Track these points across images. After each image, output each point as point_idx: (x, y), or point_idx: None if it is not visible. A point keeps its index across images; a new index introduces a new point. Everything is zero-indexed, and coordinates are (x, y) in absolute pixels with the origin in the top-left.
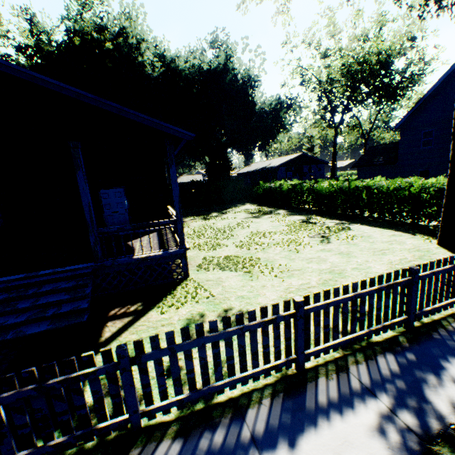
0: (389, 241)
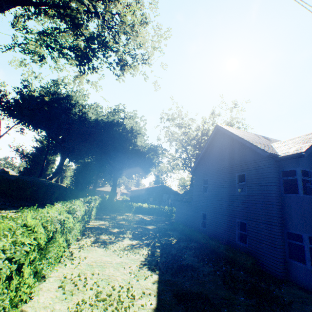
0: None
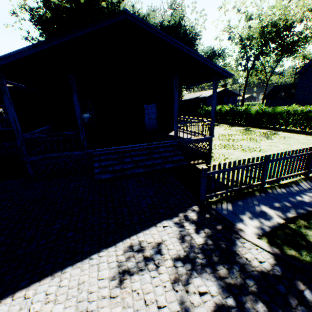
0: (307, 139)
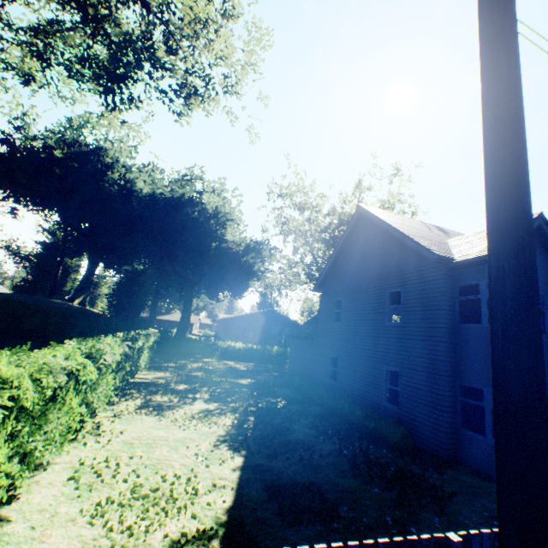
0: None
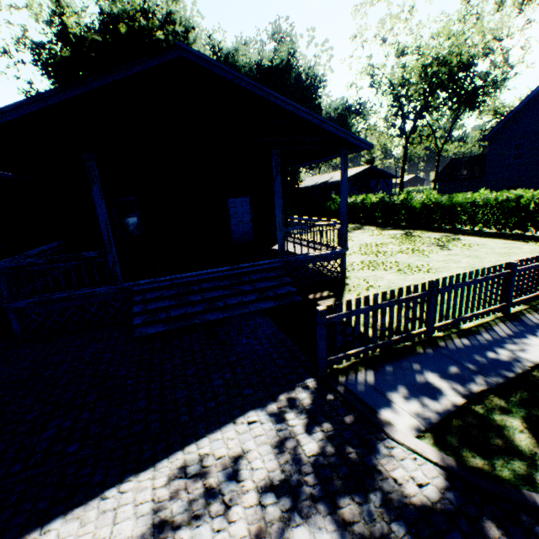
0: (507, 247)
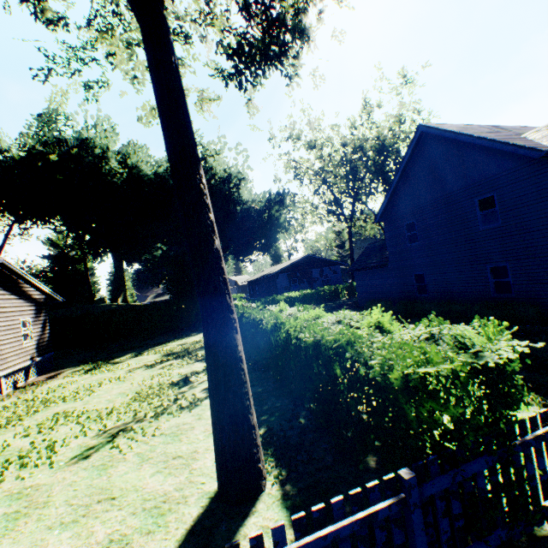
0: (177, 456)
